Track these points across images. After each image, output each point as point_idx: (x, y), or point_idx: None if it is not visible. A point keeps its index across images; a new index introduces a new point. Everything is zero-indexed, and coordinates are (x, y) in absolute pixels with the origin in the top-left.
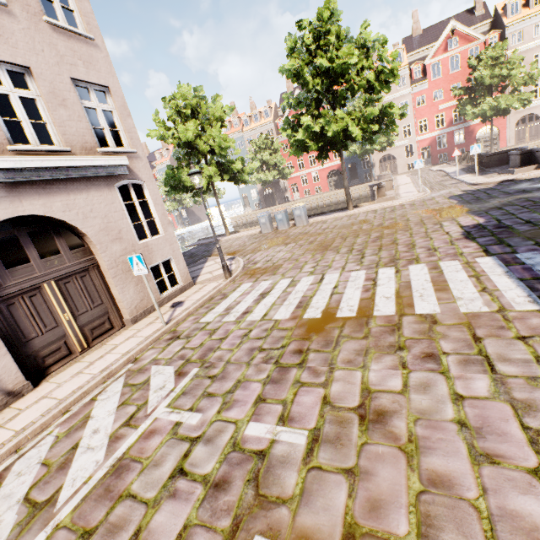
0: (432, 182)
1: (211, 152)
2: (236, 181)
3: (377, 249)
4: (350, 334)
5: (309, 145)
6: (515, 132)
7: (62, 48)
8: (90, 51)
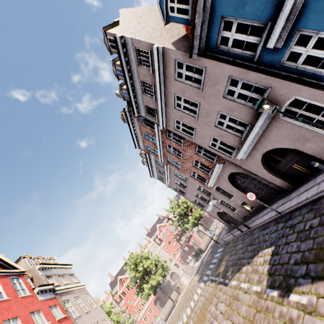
0: (190, 272)
1: None
2: None
3: (188, 301)
4: (191, 313)
5: (150, 292)
6: (199, 236)
7: (97, 312)
8: (99, 309)
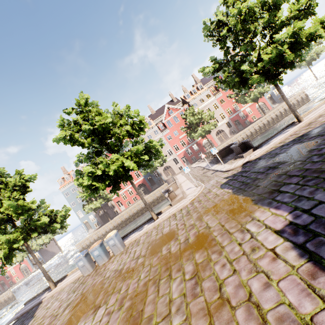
0: (199, 175)
1: (8, 220)
2: (52, 231)
3: None
4: None
5: (98, 186)
6: (218, 138)
7: None
8: None
